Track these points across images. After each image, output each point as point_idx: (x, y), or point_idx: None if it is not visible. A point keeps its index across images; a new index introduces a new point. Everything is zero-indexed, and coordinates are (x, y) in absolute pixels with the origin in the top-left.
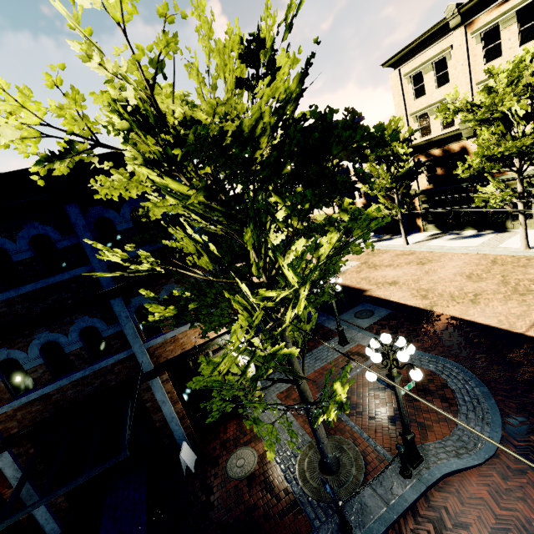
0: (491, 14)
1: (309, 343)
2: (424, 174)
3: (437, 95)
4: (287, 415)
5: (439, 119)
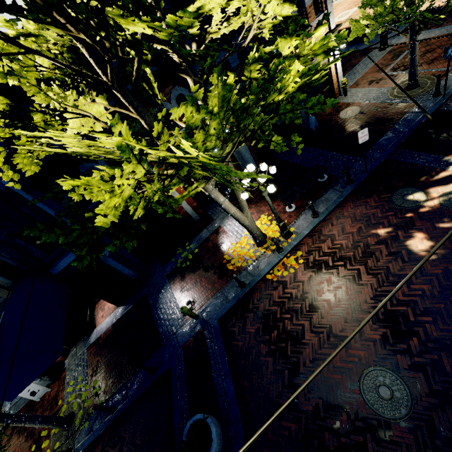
0: None
1: (352, 62)
2: None
3: None
4: (365, 89)
5: None
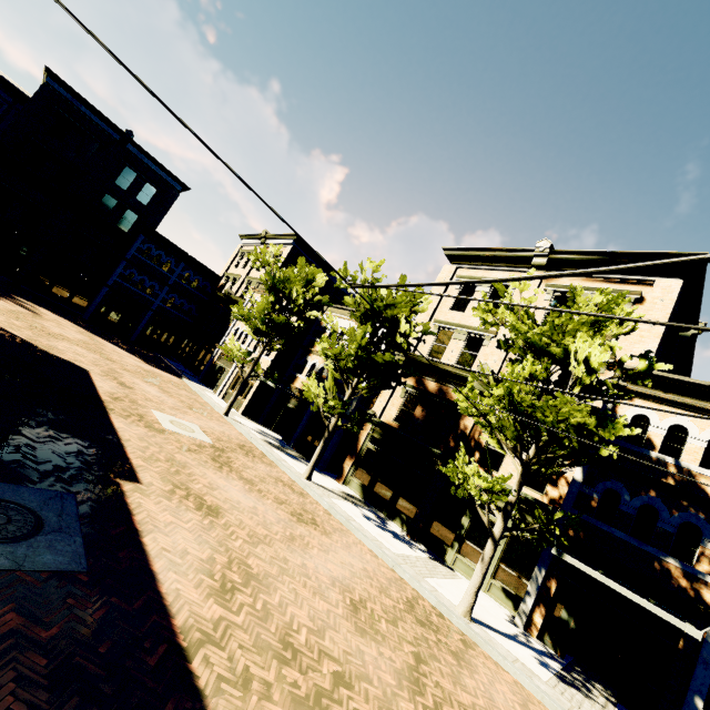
0: (573, 282)
1: None
2: (399, 403)
3: (476, 321)
4: None
5: (460, 348)
